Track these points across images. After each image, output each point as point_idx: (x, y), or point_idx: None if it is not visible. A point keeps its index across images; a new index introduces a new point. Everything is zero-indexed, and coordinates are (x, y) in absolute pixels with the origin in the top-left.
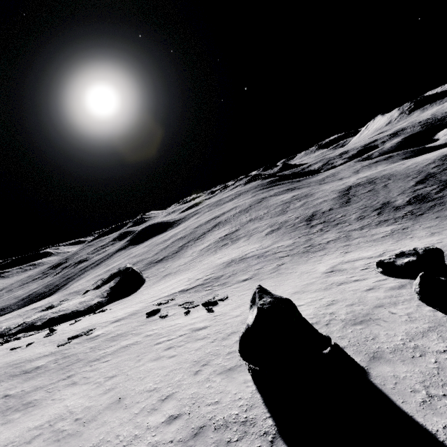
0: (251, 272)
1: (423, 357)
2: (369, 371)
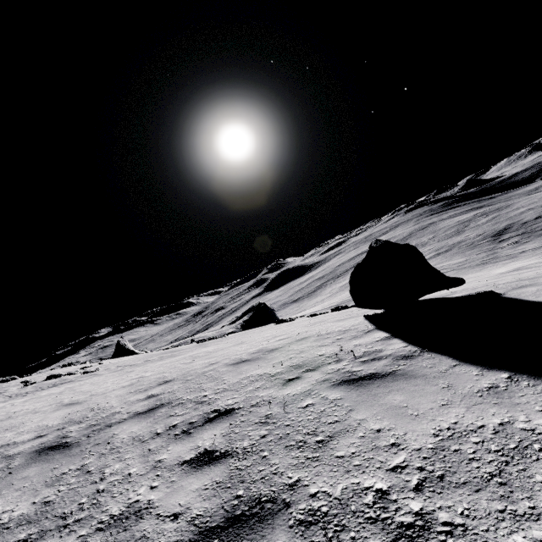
0: None
1: None
2: (505, 293)
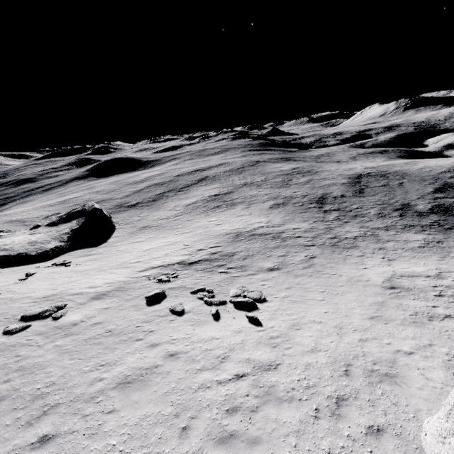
0: (274, 259)
1: None
2: None
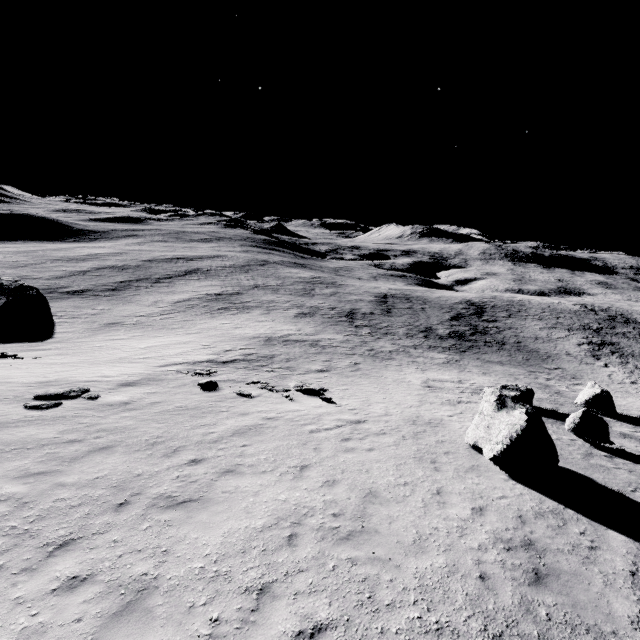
0: (319, 363)
1: (611, 470)
2: (590, 477)
